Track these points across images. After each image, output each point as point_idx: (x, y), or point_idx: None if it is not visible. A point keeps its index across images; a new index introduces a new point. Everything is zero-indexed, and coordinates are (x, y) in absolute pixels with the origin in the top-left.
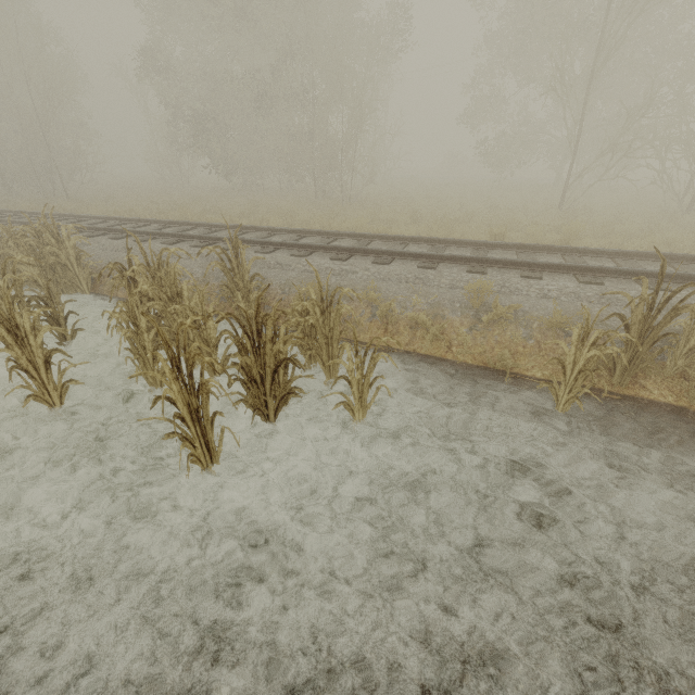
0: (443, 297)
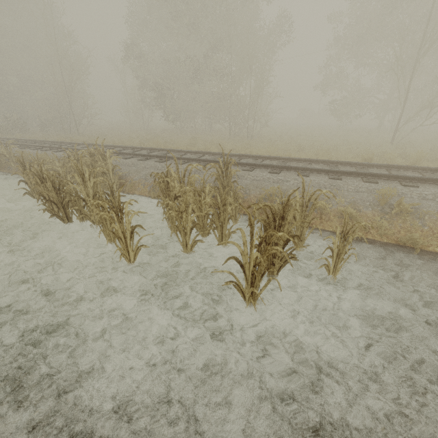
0: (355, 197)
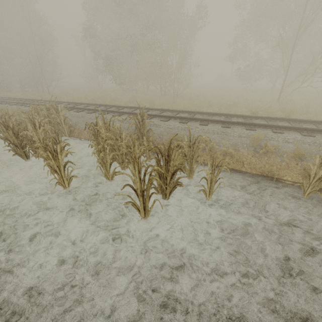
0: (237, 141)
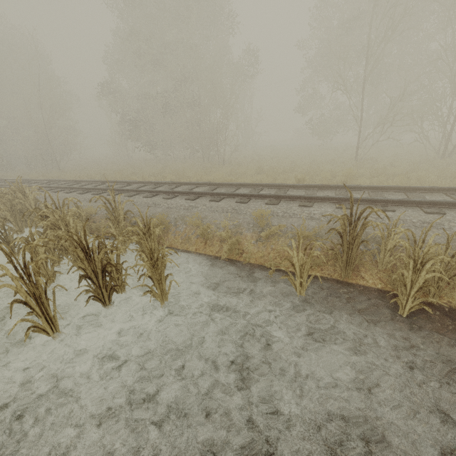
0: (244, 220)
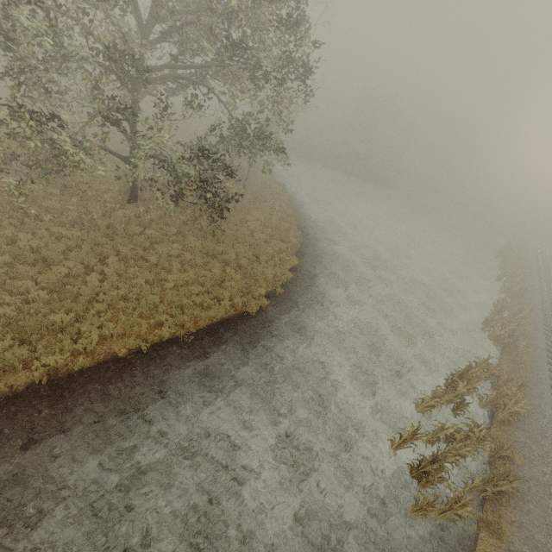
0: None
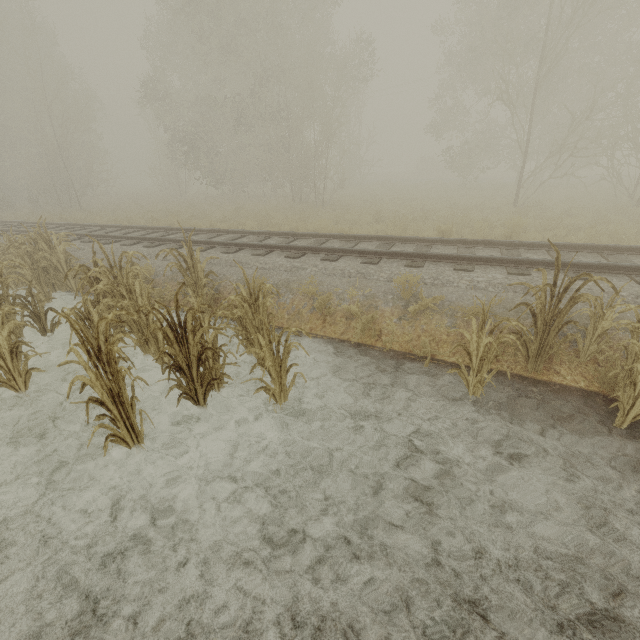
0: (379, 289)
